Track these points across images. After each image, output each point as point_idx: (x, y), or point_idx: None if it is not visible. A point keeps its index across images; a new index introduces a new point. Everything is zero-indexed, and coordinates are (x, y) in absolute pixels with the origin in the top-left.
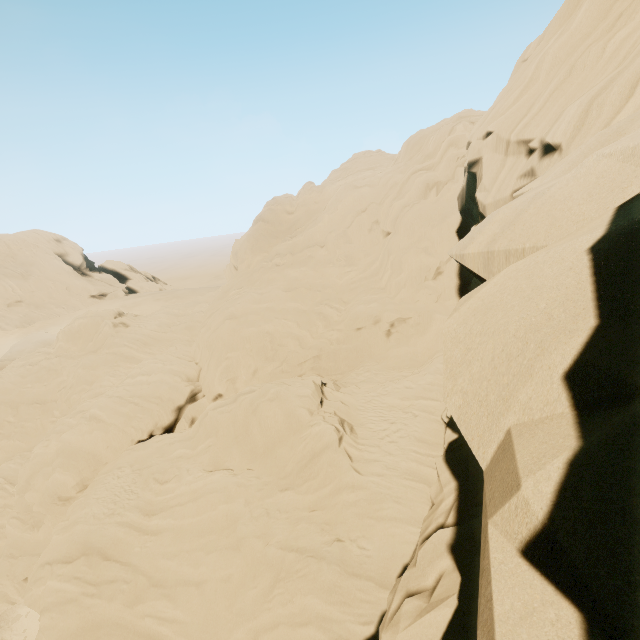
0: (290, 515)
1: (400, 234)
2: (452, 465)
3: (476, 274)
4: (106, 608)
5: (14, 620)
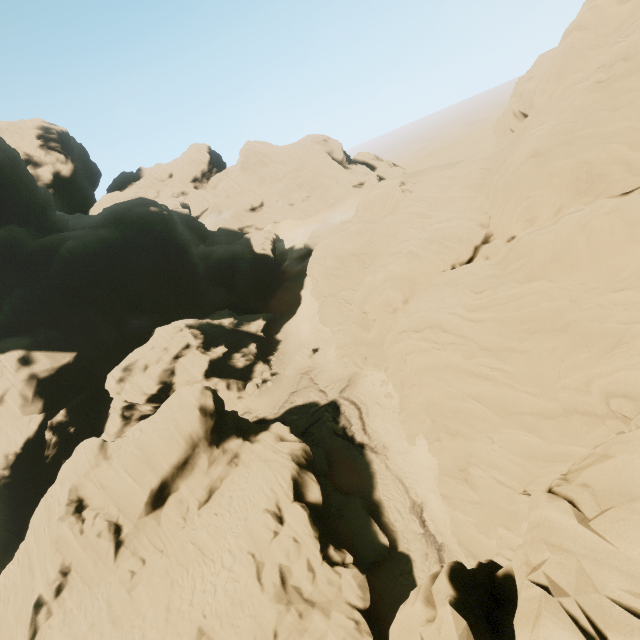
0: (628, 307)
1: None
2: None
3: None
4: (449, 357)
5: (365, 376)
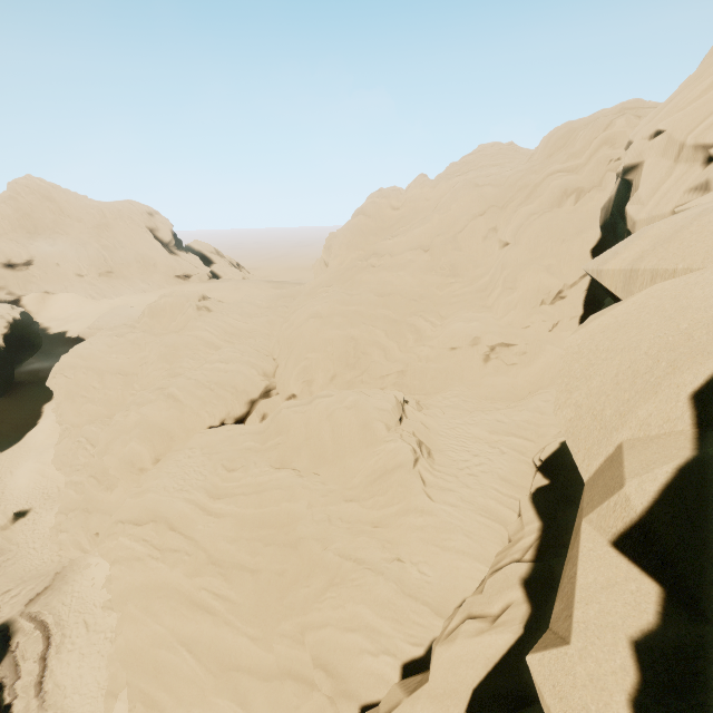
0: (352, 526)
1: (520, 246)
2: (539, 505)
3: (612, 293)
4: (168, 573)
5: (85, 567)
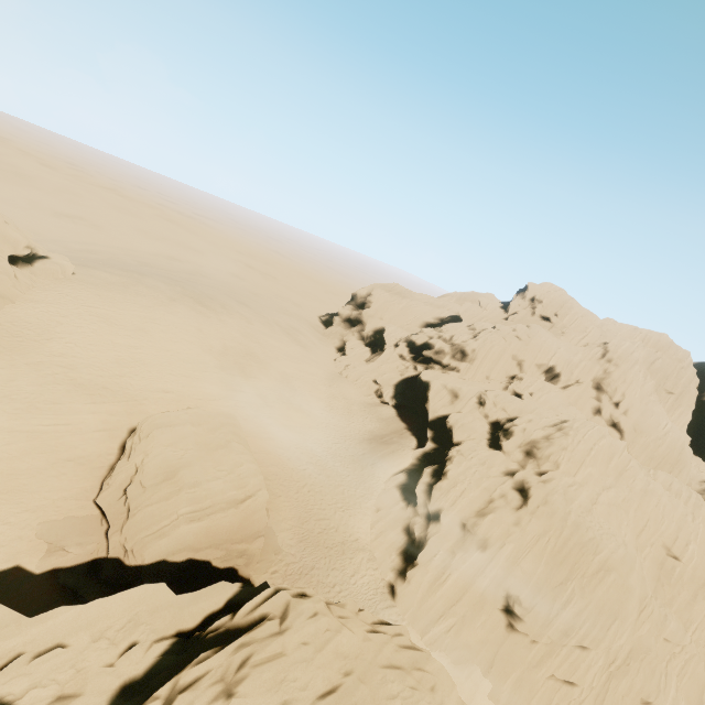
0: None
1: (685, 399)
2: None
3: None
4: None
5: None
